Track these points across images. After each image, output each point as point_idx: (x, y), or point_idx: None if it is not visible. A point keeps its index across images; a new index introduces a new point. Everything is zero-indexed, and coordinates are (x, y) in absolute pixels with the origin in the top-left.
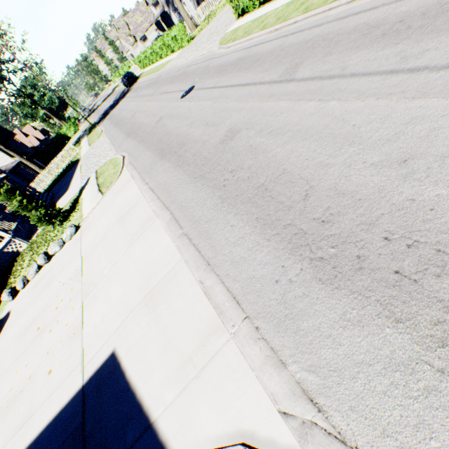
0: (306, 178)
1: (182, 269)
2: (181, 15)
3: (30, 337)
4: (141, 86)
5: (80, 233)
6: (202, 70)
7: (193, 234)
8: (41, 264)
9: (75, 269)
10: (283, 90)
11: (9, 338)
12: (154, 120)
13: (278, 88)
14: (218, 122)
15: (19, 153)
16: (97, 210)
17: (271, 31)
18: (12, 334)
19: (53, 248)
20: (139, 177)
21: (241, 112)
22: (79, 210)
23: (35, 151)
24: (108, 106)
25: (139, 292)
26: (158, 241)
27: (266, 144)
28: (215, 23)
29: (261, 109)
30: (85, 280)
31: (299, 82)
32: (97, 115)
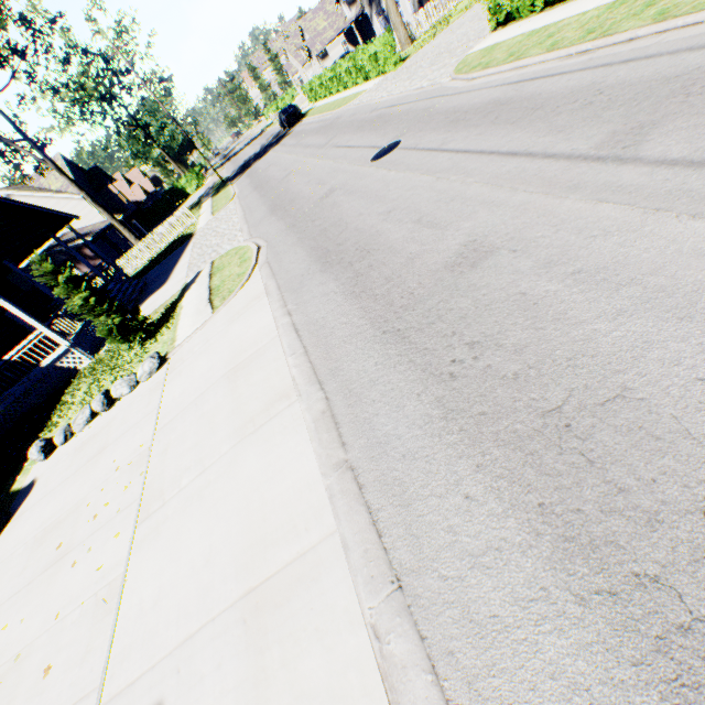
0: (704, 440)
1: (334, 562)
2: (388, 22)
3: (44, 558)
4: (306, 130)
5: (164, 373)
6: (417, 115)
7: (368, 475)
8: (96, 410)
9: (140, 446)
10: (608, 178)
11: (18, 538)
12: (320, 191)
13: (592, 171)
14: (444, 221)
15: (114, 208)
16: (198, 336)
17: (569, 55)
18: (24, 533)
19: (119, 387)
20: (277, 296)
21: (498, 210)
22: (173, 326)
23: (137, 209)
24: (251, 154)
25: (234, 573)
26: (292, 458)
27: (566, 300)
28: (448, 36)
29: (548, 211)
30: (151, 479)
31: (652, 166)
32: (233, 166)
